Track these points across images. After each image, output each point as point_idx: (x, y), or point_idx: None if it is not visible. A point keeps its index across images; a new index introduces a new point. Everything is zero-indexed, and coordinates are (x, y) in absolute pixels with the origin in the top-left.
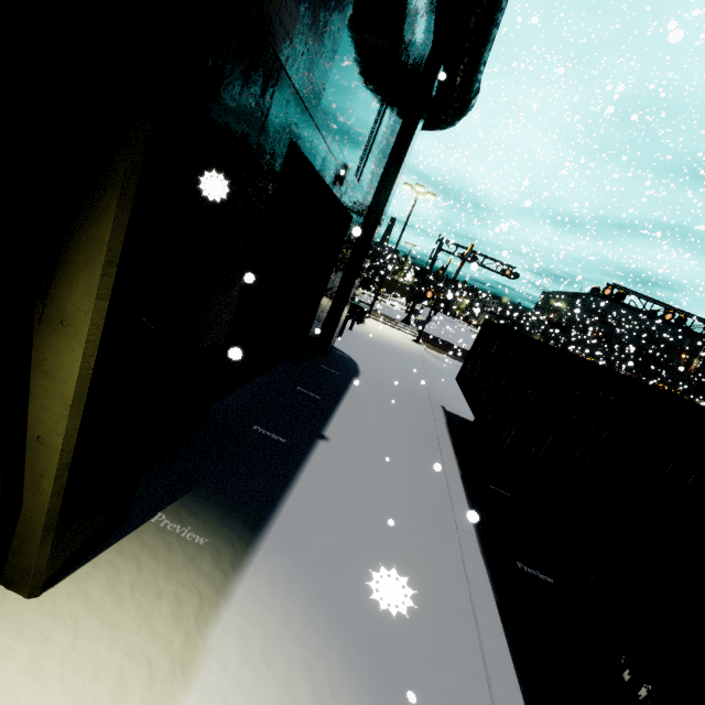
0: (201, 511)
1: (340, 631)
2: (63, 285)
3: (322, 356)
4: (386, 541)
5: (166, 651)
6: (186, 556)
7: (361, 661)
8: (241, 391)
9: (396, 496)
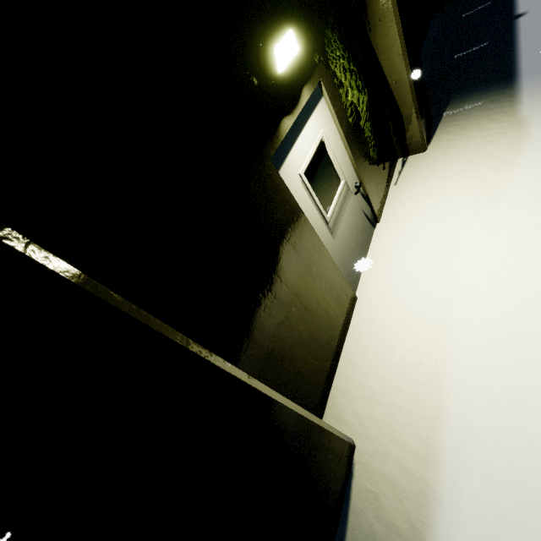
0: (465, 99)
1: None
2: (371, 4)
3: None
4: None
5: (503, 128)
6: (477, 111)
7: None
8: (423, 54)
9: None
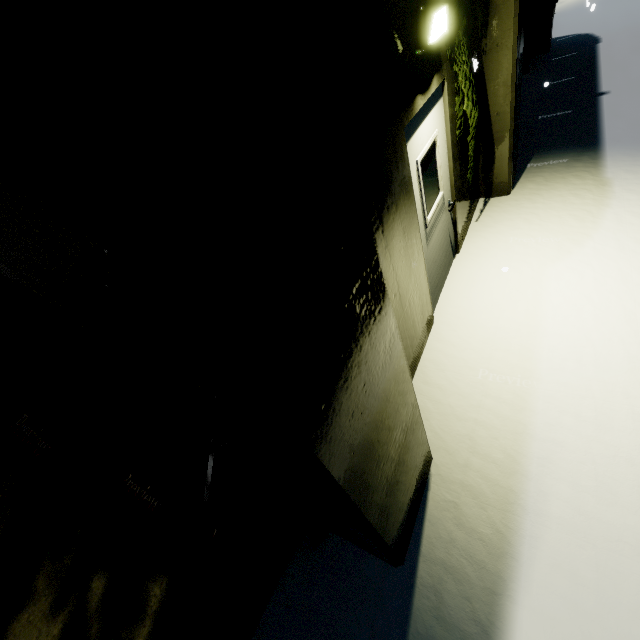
0: (549, 155)
1: None
2: (493, 26)
3: (544, 54)
4: None
5: (588, 185)
6: (562, 167)
7: None
8: None
9: None
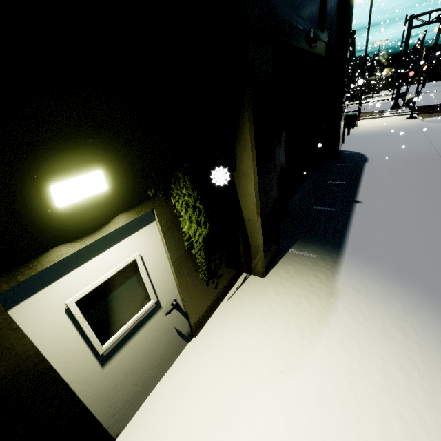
0: (307, 246)
1: (408, 282)
2: (239, 162)
3: (335, 159)
4: (426, 243)
5: (321, 290)
6: (310, 261)
7: (428, 293)
8: (297, 194)
9: (425, 220)
